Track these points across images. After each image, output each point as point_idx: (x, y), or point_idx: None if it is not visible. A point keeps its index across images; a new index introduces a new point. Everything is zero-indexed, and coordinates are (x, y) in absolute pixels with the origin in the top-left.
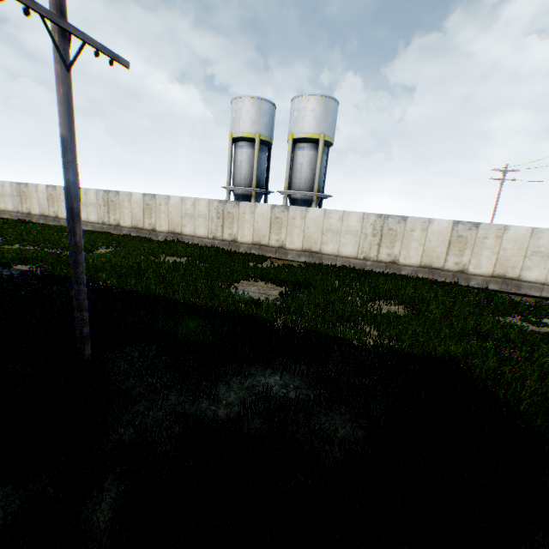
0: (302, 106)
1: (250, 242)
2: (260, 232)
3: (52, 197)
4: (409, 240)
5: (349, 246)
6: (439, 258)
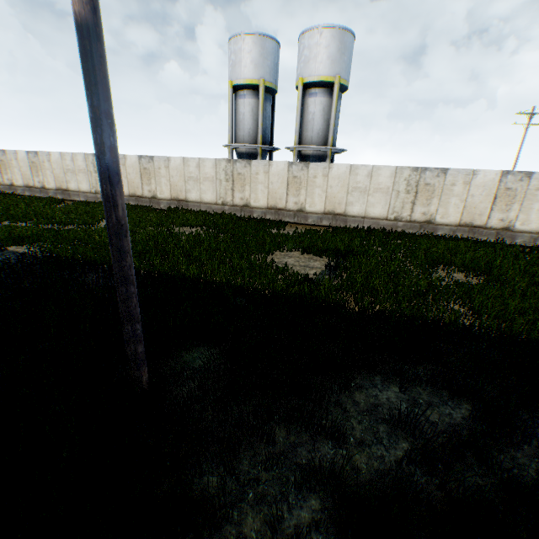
0: (314, 42)
1: (265, 206)
2: (276, 195)
3: (35, 165)
4: (448, 196)
5: (378, 206)
6: (482, 215)
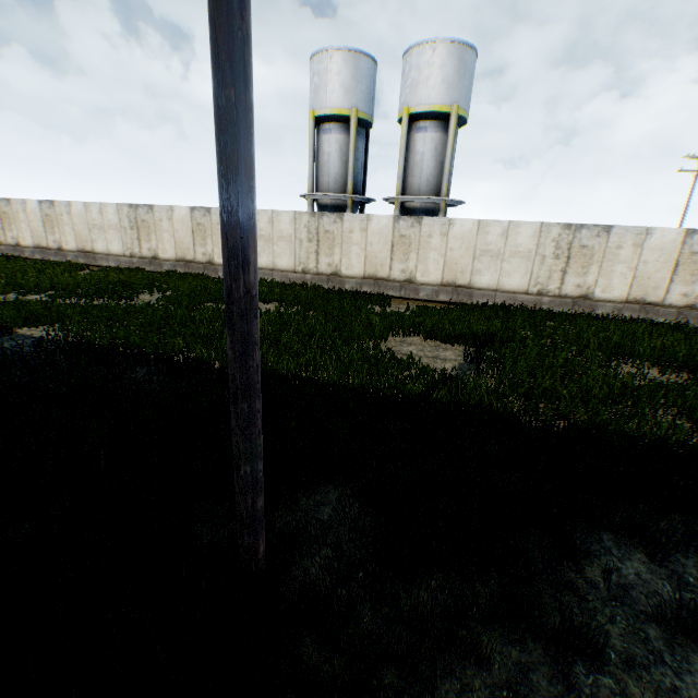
0: (424, 61)
1: (361, 275)
2: (376, 260)
3: (50, 219)
4: (612, 262)
5: (516, 275)
6: (657, 288)
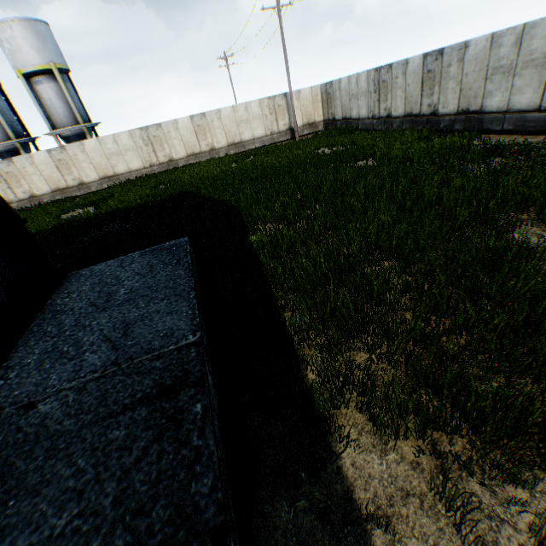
0: (9, 36)
1: (51, 191)
2: (54, 179)
3: None
4: (171, 140)
5: (135, 161)
6: (196, 146)
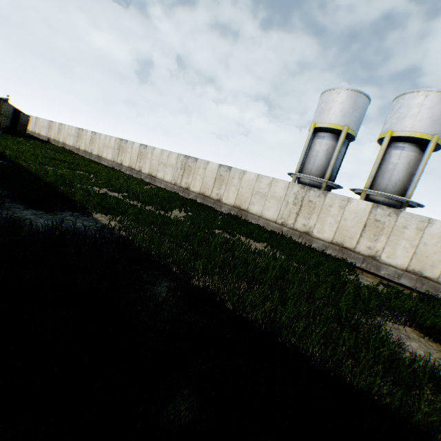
0: (415, 102)
1: (329, 240)
2: (345, 232)
3: (141, 154)
4: None
5: None
6: None
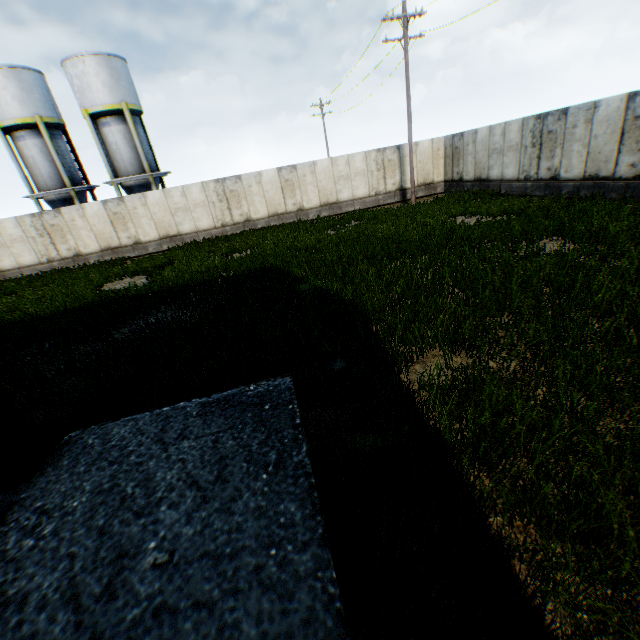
0: (80, 72)
1: (99, 249)
2: (105, 235)
3: None
4: (252, 196)
5: (204, 219)
6: (281, 204)
